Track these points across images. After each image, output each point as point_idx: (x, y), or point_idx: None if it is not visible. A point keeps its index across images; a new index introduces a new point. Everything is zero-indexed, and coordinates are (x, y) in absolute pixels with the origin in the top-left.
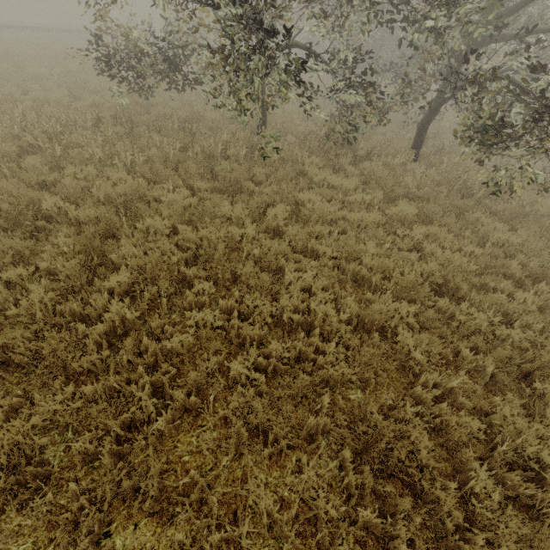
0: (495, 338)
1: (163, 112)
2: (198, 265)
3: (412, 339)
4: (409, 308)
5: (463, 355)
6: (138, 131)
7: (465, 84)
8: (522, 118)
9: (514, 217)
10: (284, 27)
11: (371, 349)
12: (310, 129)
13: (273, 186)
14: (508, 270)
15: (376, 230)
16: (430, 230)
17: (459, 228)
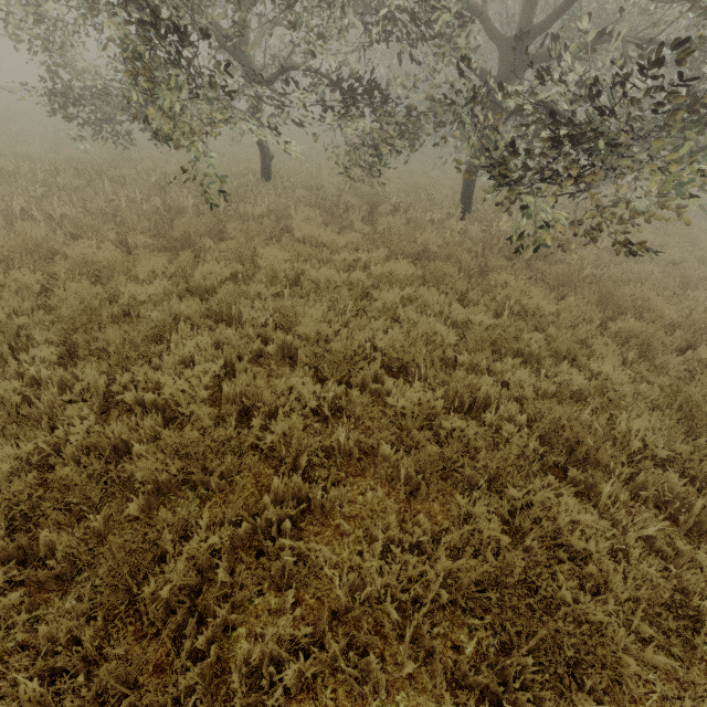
0: (464, 436)
1: (151, 166)
2: (58, 329)
3: (283, 426)
4: (315, 385)
5: (383, 455)
6: (99, 183)
7: (470, 105)
8: (543, 143)
9: (568, 282)
10: (175, 26)
11: (192, 433)
12: (339, 185)
13: (233, 241)
14: (521, 345)
15: (348, 294)
16: (417, 292)
17: (477, 293)
